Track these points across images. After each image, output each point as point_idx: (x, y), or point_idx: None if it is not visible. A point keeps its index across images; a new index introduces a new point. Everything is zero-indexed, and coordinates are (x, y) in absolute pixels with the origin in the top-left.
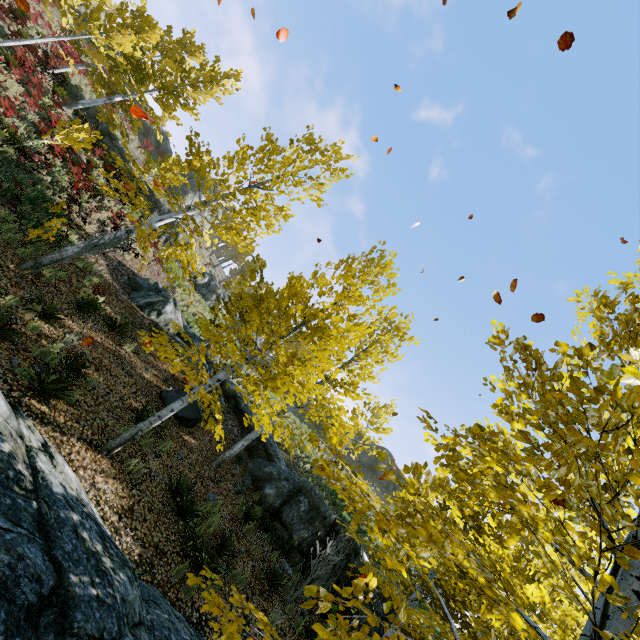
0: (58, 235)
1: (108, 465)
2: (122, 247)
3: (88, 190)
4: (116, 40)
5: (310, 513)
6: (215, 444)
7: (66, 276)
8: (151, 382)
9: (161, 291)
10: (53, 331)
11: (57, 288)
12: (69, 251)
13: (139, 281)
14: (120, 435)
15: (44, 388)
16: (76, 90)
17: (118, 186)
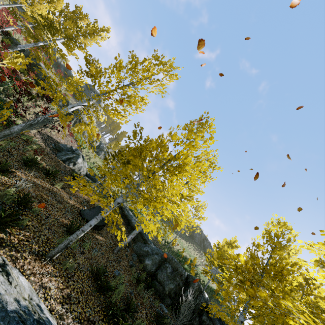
0: (9, 120)
1: (51, 267)
2: (49, 126)
3: (27, 95)
4: (37, 7)
5: (173, 273)
6: (114, 238)
7: (15, 145)
8: (73, 205)
9: (74, 151)
10: (8, 180)
11: (10, 152)
12: (15, 128)
13: (61, 146)
14: (57, 246)
15: (1, 221)
16: (16, 41)
17: (44, 85)
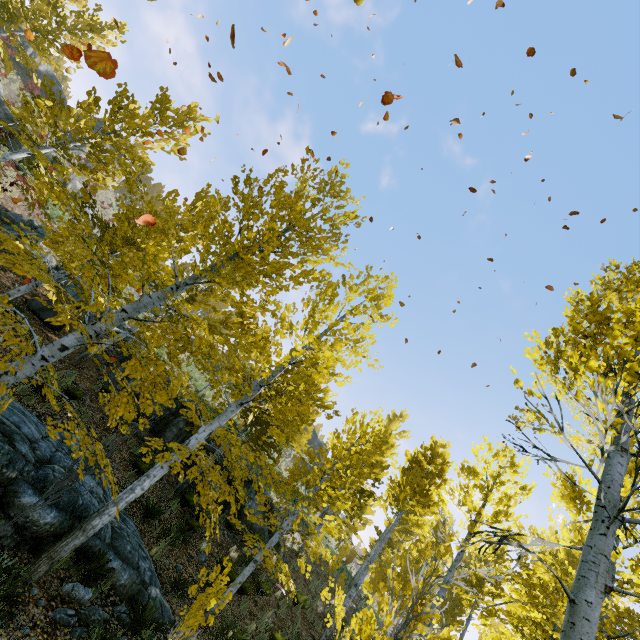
0: None
1: None
2: None
3: None
4: None
5: None
6: (84, 348)
7: None
8: None
9: (37, 228)
10: None
11: None
12: None
13: (11, 216)
14: None
15: None
16: None
17: None
